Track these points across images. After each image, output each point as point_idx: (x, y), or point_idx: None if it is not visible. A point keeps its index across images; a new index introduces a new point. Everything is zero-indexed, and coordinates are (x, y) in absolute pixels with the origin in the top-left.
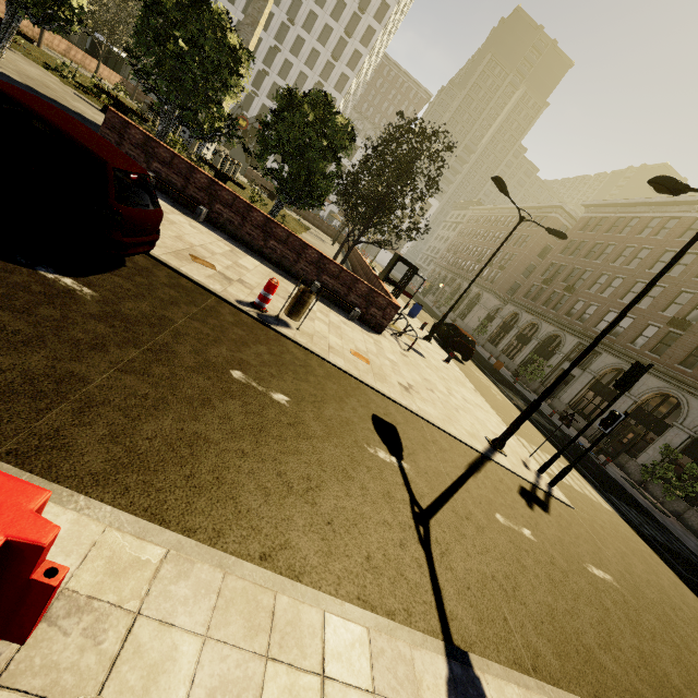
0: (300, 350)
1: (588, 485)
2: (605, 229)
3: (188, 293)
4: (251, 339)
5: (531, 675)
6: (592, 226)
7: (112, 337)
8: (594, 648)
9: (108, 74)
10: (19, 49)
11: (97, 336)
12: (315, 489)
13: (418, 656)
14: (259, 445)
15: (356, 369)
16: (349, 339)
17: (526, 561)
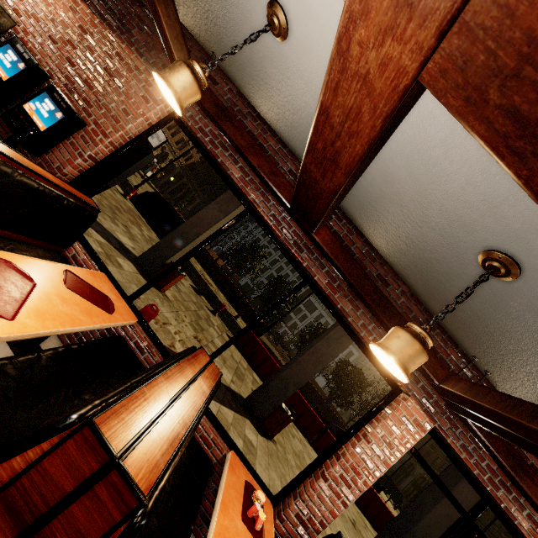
0: None
1: None
2: None
3: None
4: None
5: None
6: None
7: None
8: None
9: (221, 263)
10: None
11: None
12: None
13: None
14: None
15: None
16: None
17: None
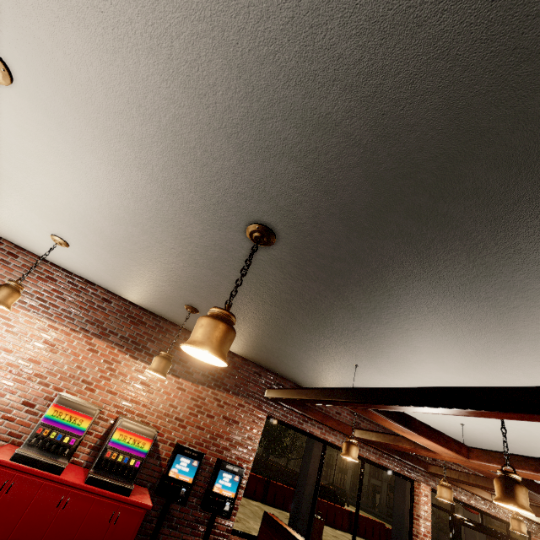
0: None
1: None
2: None
3: None
4: None
5: None
6: None
7: None
8: None
9: None
10: None
11: None
12: None
13: None
14: None
15: None
16: None
17: None
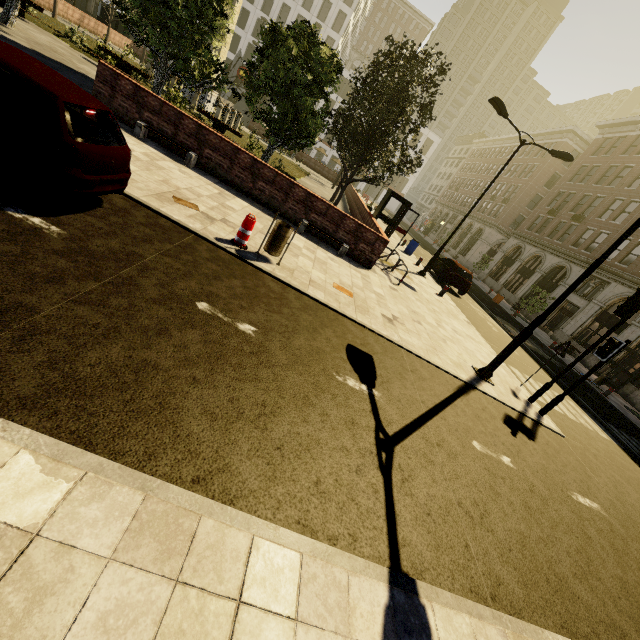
0: (278, 284)
1: (584, 414)
2: (622, 150)
3: (164, 232)
4: (225, 274)
5: (488, 604)
6: (607, 148)
7: (73, 271)
8: (569, 577)
9: (119, 39)
10: (32, 20)
11: (56, 270)
12: (269, 415)
13: (355, 582)
14: (213, 372)
15: (336, 301)
16: (334, 274)
17: (500, 488)
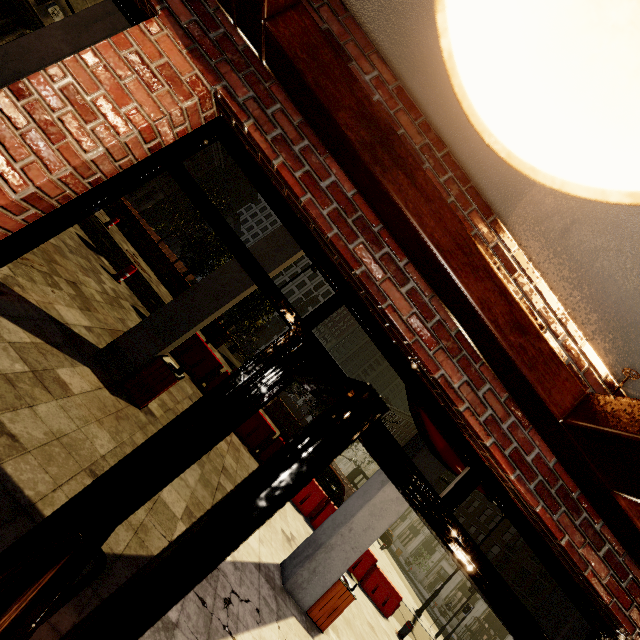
0: None
1: None
2: None
3: None
4: None
5: None
6: None
7: None
8: None
9: (190, 276)
10: None
11: None
12: None
13: None
14: None
15: None
16: None
17: None
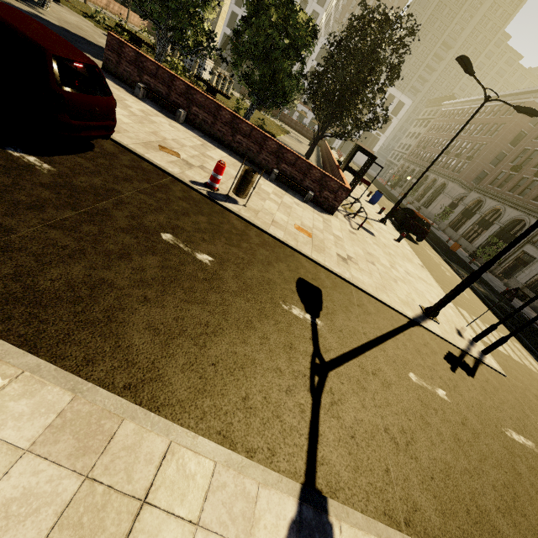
0: (241, 222)
1: (530, 357)
2: None
3: (144, 173)
4: (193, 211)
5: (401, 528)
6: None
7: (54, 201)
8: (491, 510)
9: (137, 20)
10: (66, 4)
11: (39, 199)
12: (210, 334)
13: (265, 494)
14: (164, 293)
15: (294, 240)
16: (297, 217)
17: (431, 418)
